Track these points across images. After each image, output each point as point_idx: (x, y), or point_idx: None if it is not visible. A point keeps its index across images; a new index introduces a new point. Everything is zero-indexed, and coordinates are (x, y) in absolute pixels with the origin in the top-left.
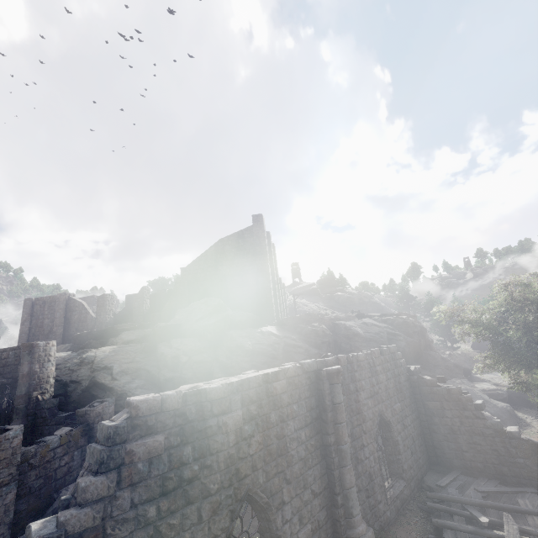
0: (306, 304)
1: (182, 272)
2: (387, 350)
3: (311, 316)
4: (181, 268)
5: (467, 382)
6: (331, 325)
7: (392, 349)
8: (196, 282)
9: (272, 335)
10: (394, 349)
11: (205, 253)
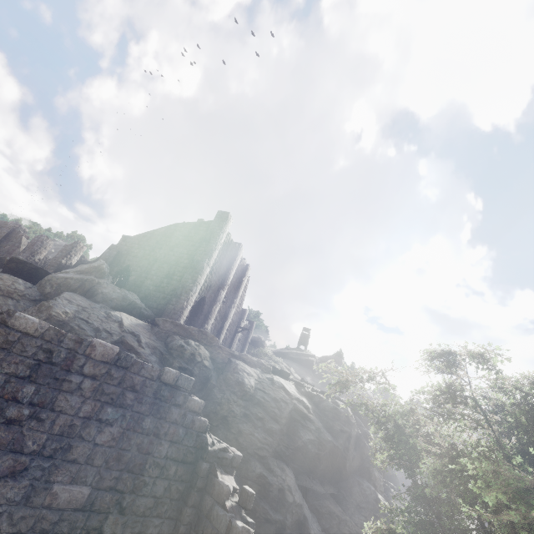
0: (275, 361)
1: (121, 241)
2: (152, 369)
3: (206, 337)
4: (122, 237)
5: None
6: (225, 361)
7: (173, 377)
8: (126, 255)
9: (119, 324)
10: (182, 382)
11: (153, 231)
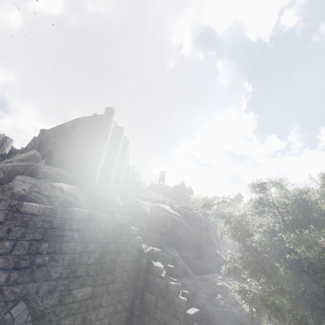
0: (150, 193)
1: (40, 134)
2: (109, 218)
3: (116, 188)
4: (40, 130)
5: (229, 279)
6: (130, 200)
7: (120, 220)
8: (47, 143)
9: (60, 190)
10: (125, 221)
11: (63, 124)
